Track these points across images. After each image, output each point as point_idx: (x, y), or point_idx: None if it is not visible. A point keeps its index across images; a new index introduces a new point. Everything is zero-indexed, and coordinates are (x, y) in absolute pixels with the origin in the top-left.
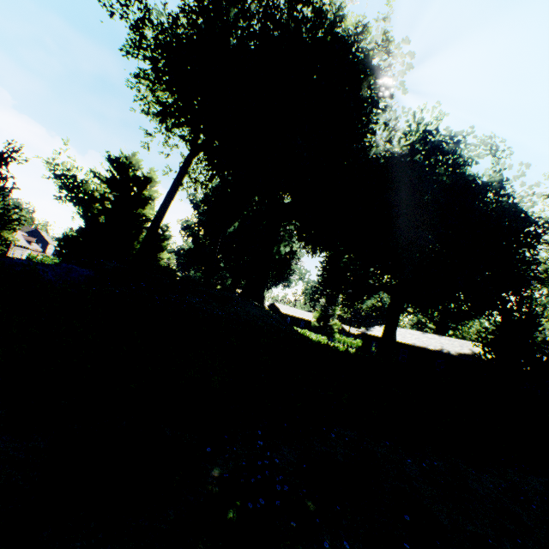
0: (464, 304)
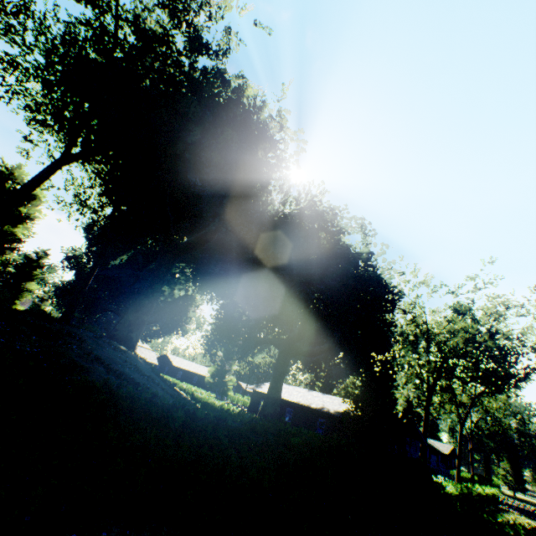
0: (342, 360)
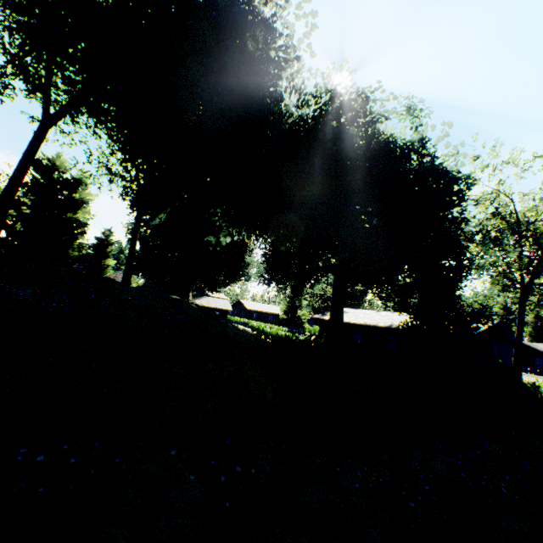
0: (406, 275)
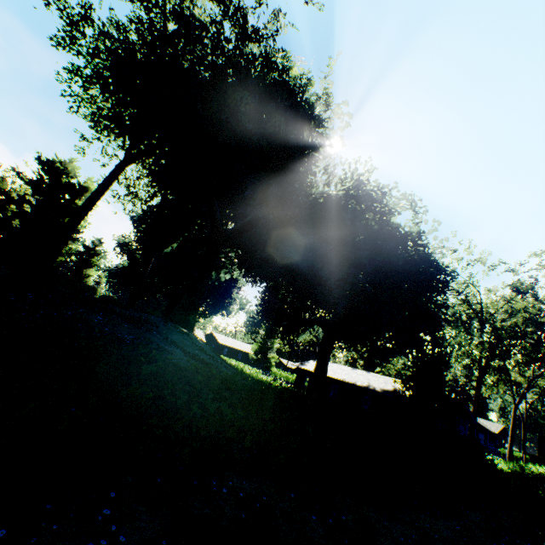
0: (389, 341)
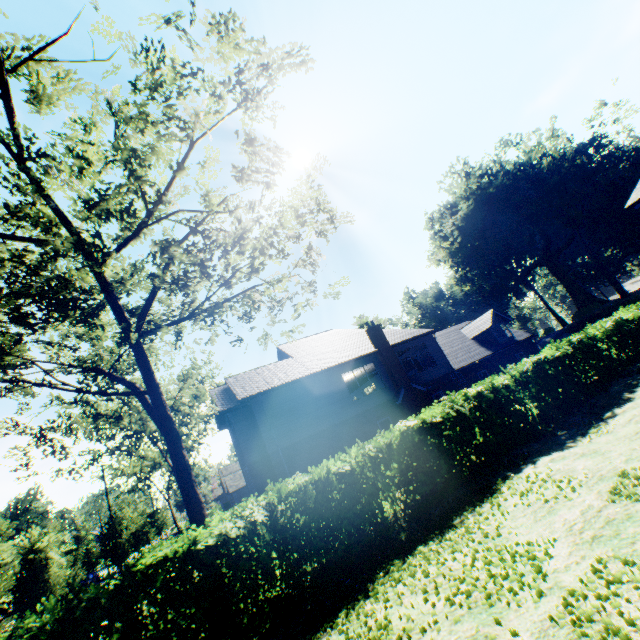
0: None
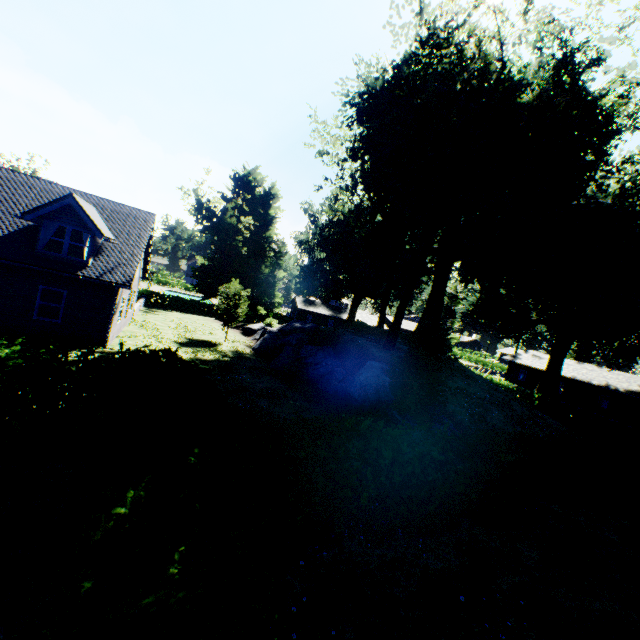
0: None
